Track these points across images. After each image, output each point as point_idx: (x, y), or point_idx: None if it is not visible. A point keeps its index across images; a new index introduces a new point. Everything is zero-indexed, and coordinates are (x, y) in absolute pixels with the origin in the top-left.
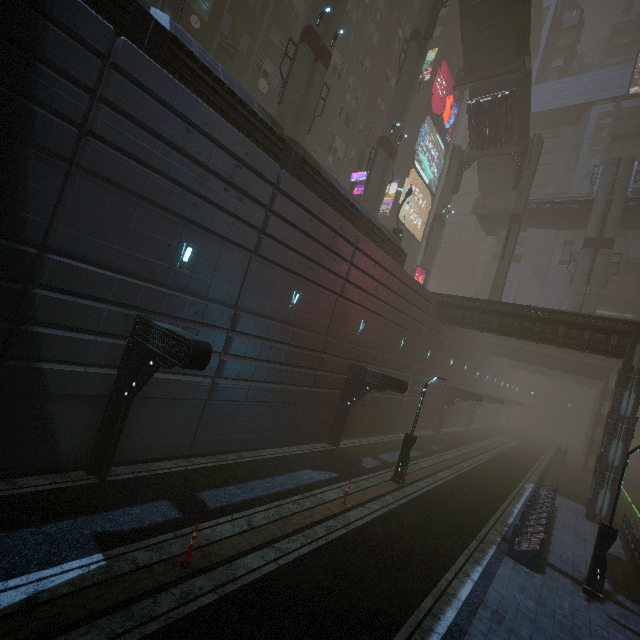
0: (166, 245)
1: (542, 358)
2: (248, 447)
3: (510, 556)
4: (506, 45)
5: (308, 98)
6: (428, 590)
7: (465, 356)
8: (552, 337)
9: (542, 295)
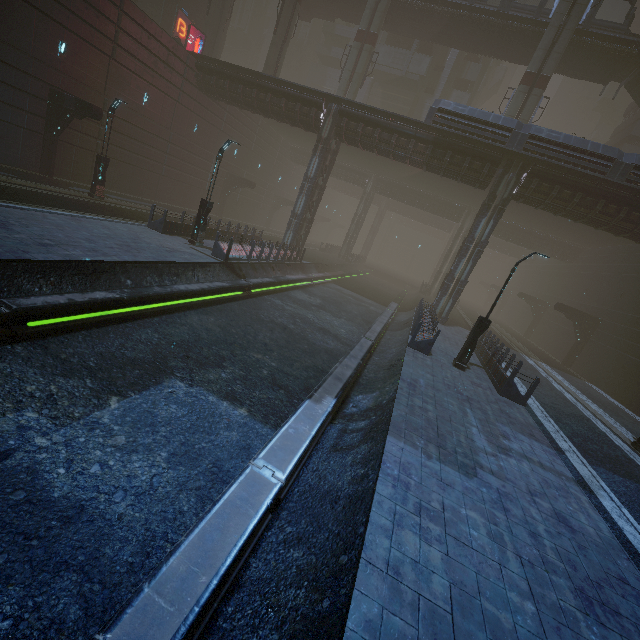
0: None
1: None
2: None
3: (149, 227)
4: None
5: None
6: (21, 202)
7: (256, 152)
8: (278, 110)
9: None
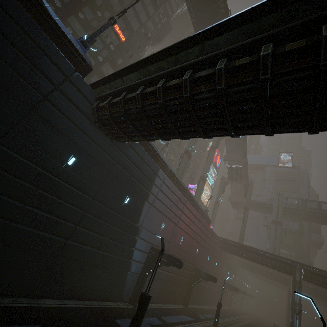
0: (160, 223)
1: (261, 271)
2: (161, 302)
3: None
4: (240, 154)
5: (185, 168)
6: None
7: (228, 266)
8: (266, 263)
9: (257, 239)
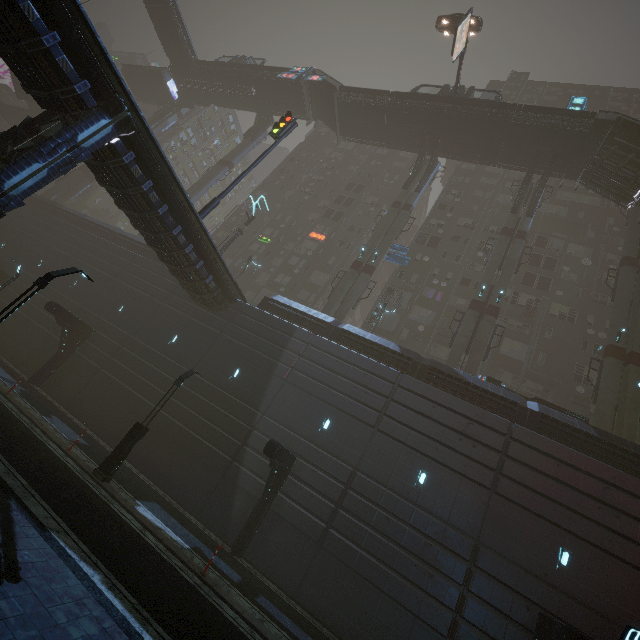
0: (316, 417)
1: None
2: None
3: None
4: None
5: (477, 337)
6: None
7: None
8: None
9: None
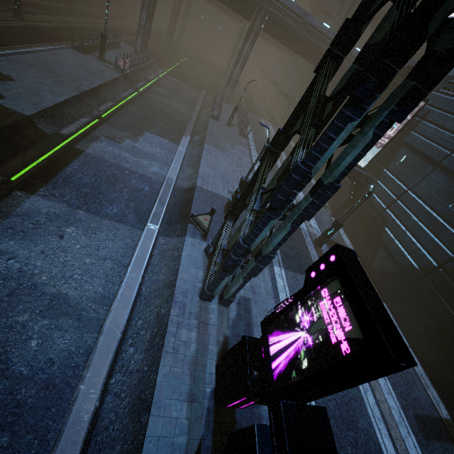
0: None
1: None
2: None
3: (73, 49)
4: None
5: None
6: (23, 45)
7: None
8: None
9: None
